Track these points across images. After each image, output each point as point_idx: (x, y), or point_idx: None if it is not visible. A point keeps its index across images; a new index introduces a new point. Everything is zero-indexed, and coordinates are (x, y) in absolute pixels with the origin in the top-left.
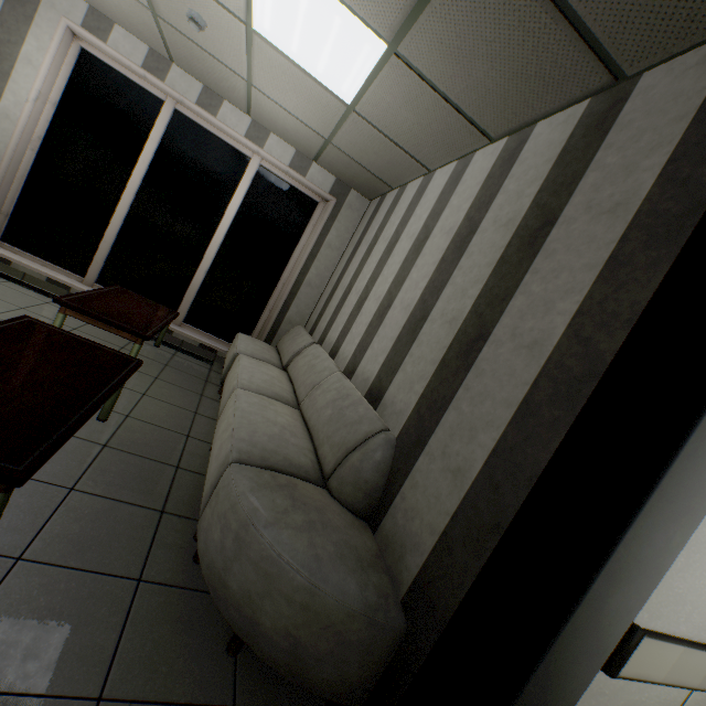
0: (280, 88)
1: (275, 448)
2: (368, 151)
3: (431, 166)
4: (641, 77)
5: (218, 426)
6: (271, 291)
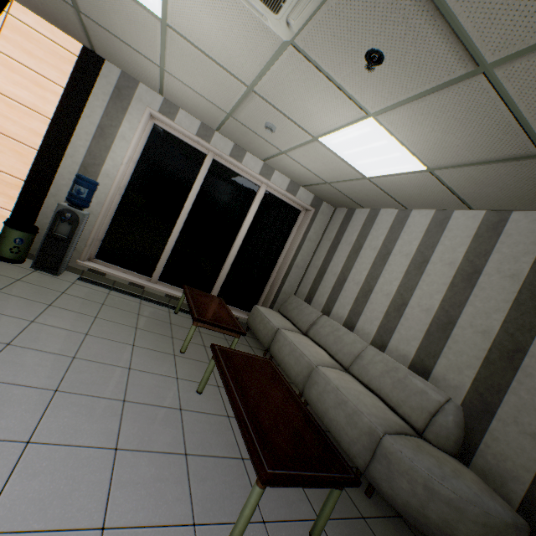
0: (311, 160)
1: (384, 415)
2: (361, 193)
3: (410, 207)
4: None
5: (317, 395)
6: (270, 272)
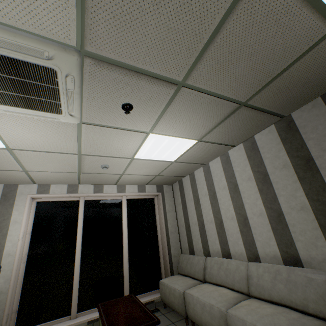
0: (139, 169)
1: None
2: (177, 170)
3: (207, 162)
4: (291, 115)
5: None
6: (158, 248)
